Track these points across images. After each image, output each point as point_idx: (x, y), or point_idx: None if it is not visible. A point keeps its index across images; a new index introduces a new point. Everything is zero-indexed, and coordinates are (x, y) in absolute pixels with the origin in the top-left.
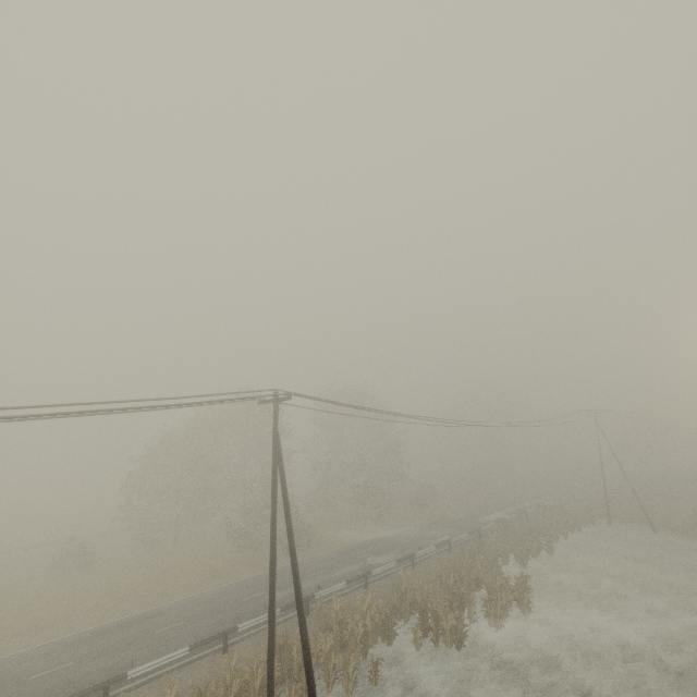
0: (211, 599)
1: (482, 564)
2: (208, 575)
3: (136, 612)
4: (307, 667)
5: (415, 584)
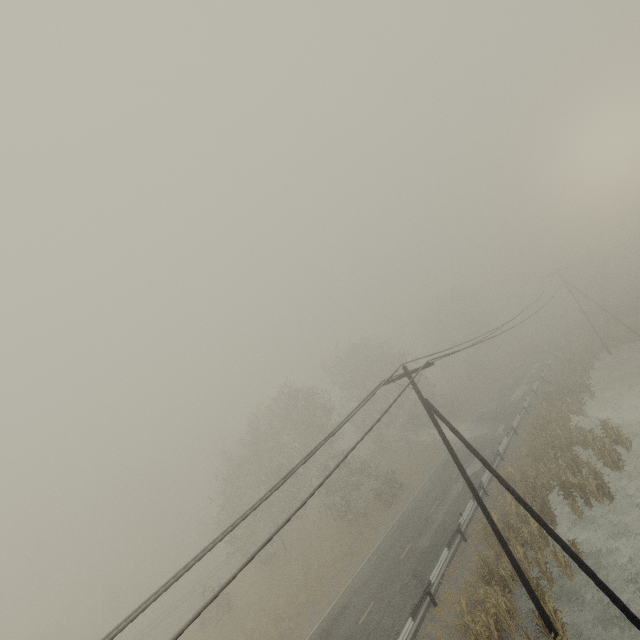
0: (373, 573)
1: (562, 430)
2: (346, 556)
3: (320, 618)
4: (587, 569)
5: (531, 471)
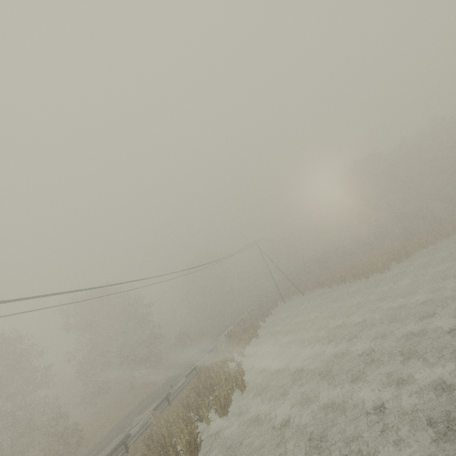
0: None
1: (214, 371)
2: None
3: None
4: None
5: (161, 422)
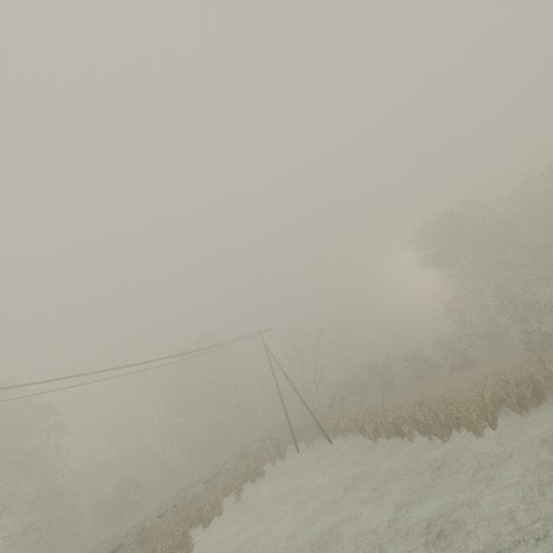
0: None
1: None
2: None
3: None
4: None
5: None
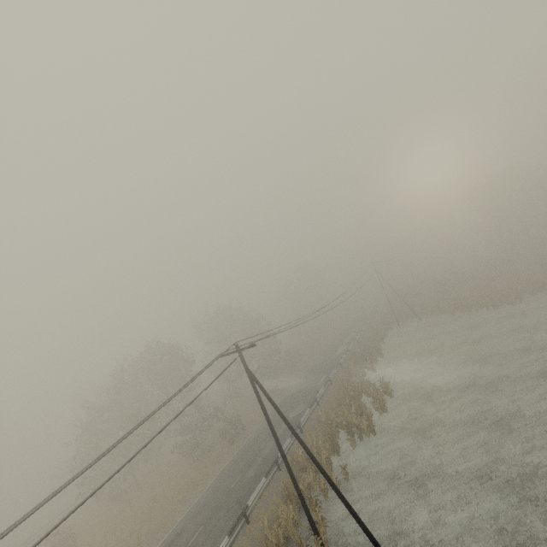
0: (208, 501)
1: (357, 382)
2: (189, 489)
3: (157, 546)
4: (336, 490)
5: (332, 414)
